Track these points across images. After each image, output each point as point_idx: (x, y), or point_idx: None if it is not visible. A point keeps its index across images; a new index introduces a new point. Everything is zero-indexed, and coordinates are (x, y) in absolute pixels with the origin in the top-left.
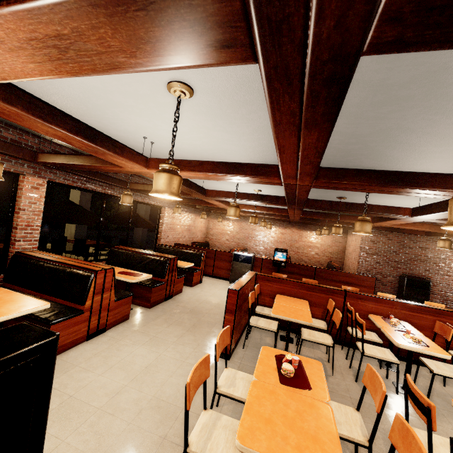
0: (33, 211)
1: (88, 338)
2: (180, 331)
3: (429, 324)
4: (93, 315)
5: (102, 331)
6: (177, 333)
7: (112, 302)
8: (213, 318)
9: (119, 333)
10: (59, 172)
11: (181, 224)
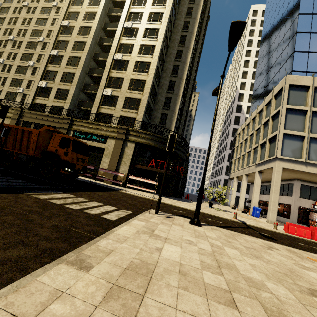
0: None
1: None
2: None
3: None
4: None
5: None
6: None
7: None
8: None
9: None
10: None
11: None
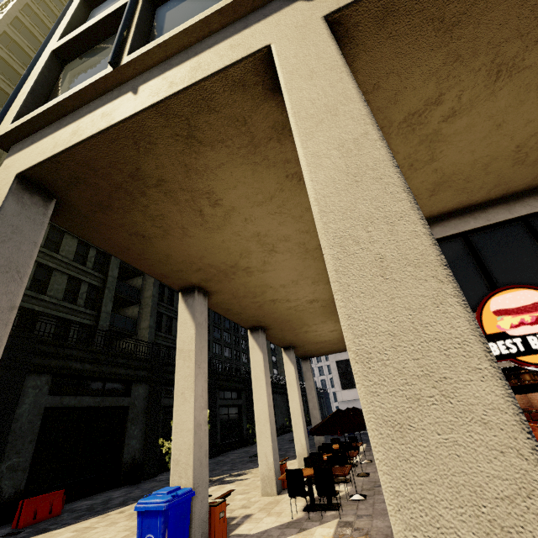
0: None
1: None
2: None
3: None
4: None
5: None
6: None
7: None
8: None
9: None
10: None
11: None
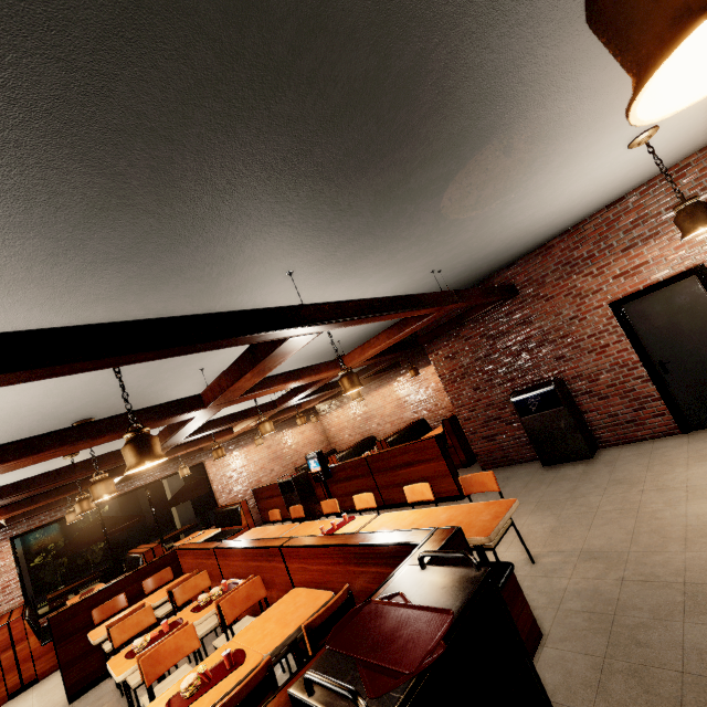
0: (6, 573)
1: (10, 698)
2: None
3: (271, 577)
4: (9, 672)
5: (34, 683)
6: None
7: (38, 648)
8: None
9: (47, 681)
10: (20, 523)
11: (253, 460)
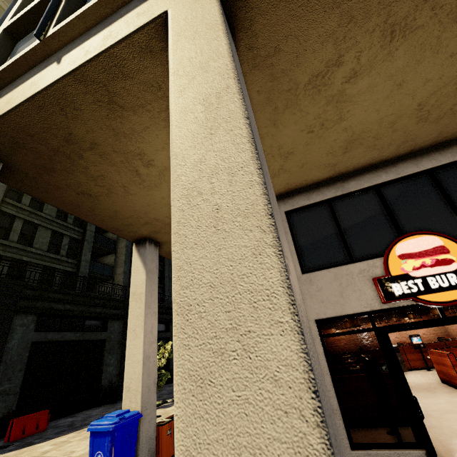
0: None
1: None
2: (427, 393)
3: None
4: None
5: None
6: (427, 393)
7: None
8: (428, 386)
9: None
10: None
11: None
